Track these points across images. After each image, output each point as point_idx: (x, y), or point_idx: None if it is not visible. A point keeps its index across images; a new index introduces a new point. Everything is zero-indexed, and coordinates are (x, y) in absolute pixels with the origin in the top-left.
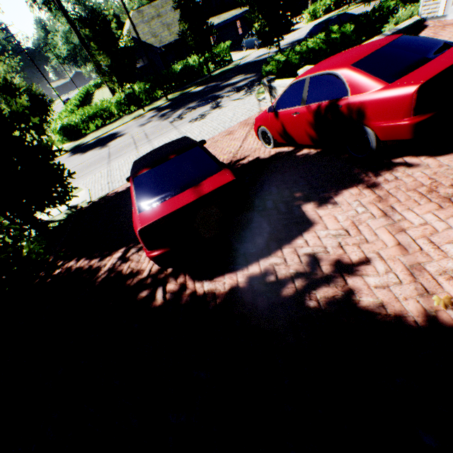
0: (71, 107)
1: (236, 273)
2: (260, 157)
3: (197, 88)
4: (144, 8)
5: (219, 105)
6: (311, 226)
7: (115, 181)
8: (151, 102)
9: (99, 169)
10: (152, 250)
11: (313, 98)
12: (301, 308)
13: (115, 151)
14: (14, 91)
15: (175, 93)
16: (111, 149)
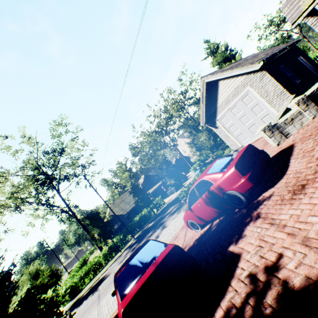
0: (73, 273)
1: None
2: (196, 238)
3: (150, 224)
4: (115, 200)
5: (165, 225)
6: (240, 256)
7: (103, 316)
8: (124, 244)
9: (91, 312)
10: None
11: (201, 192)
12: None
13: (103, 290)
14: (40, 274)
15: (138, 232)
16: (100, 290)
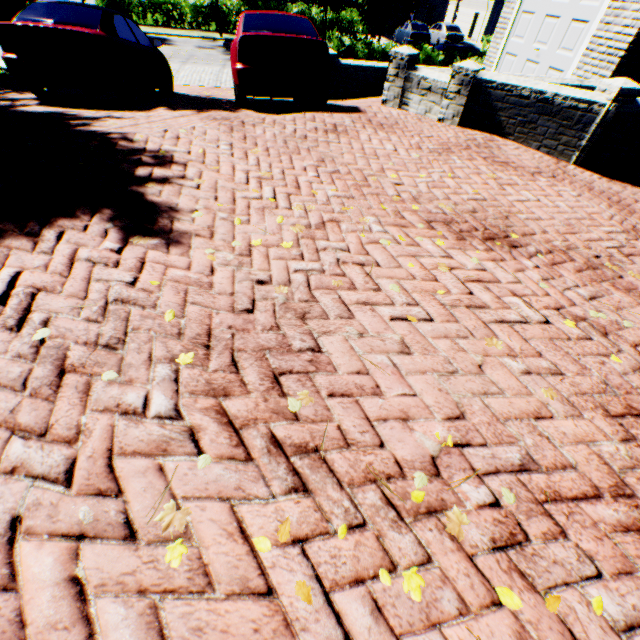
0: None
1: (64, 109)
2: (217, 98)
3: None
4: None
5: None
6: (144, 112)
7: None
8: None
9: None
10: (6, 54)
11: None
12: (65, 120)
13: None
14: None
15: None
16: None
